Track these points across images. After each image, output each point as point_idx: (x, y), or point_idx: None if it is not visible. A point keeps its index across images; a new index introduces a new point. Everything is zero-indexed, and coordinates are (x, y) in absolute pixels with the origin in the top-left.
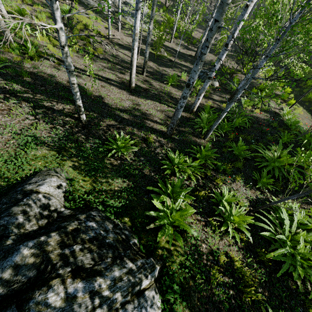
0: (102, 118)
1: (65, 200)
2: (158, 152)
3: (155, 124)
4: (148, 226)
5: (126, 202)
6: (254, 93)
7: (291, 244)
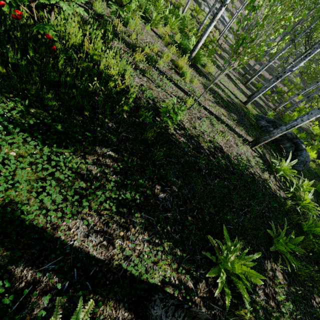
0: None
1: None
2: None
3: (267, 110)
4: None
5: None
6: (297, 111)
7: None
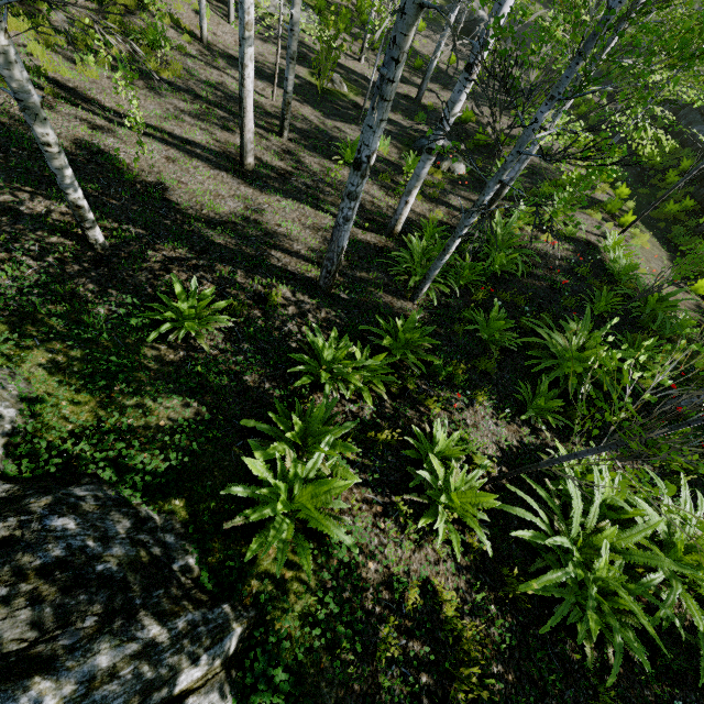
0: (155, 240)
1: (8, 456)
2: (291, 332)
3: (293, 261)
4: (230, 522)
5: (183, 459)
6: (544, 196)
7: (580, 557)
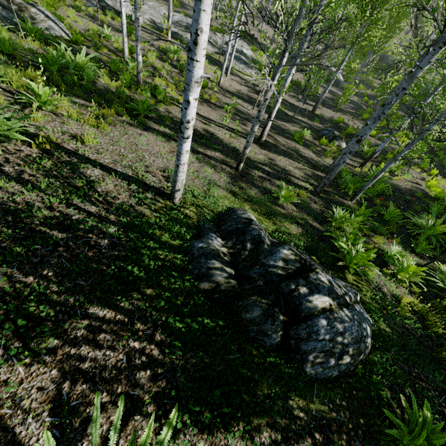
0: (251, 169)
1: None
2: (314, 208)
3: (299, 181)
4: (338, 263)
5: (307, 245)
6: (389, 159)
7: None
